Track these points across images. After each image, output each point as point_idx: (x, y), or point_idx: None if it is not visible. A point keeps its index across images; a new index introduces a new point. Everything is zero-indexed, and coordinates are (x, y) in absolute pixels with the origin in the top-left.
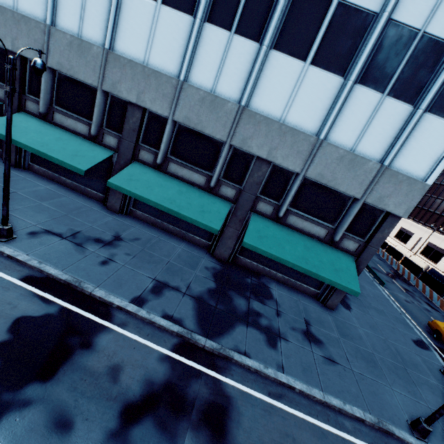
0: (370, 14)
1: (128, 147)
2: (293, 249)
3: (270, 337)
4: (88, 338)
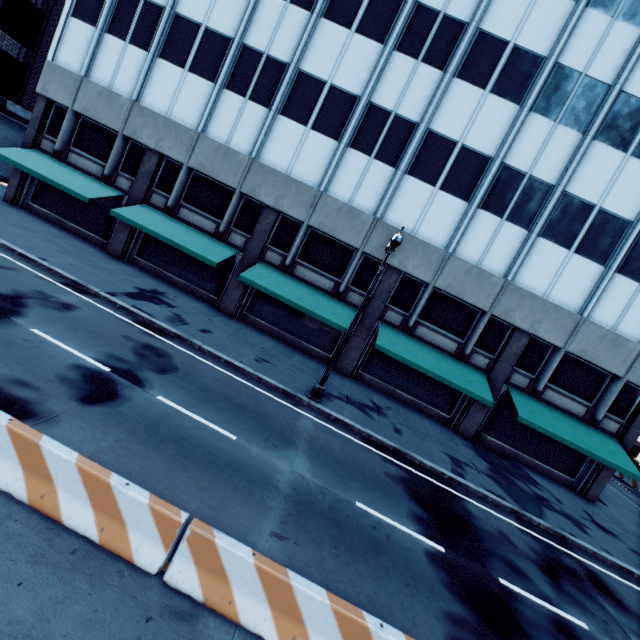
0: (626, 221)
1: (377, 307)
2: (563, 427)
3: (574, 523)
4: (460, 505)
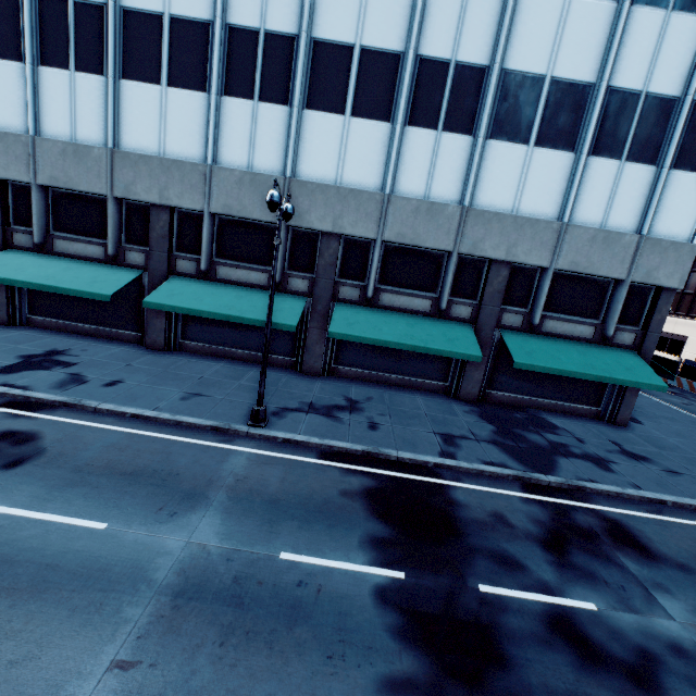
0: (587, 85)
1: (326, 287)
2: (570, 357)
3: (597, 463)
4: (444, 497)
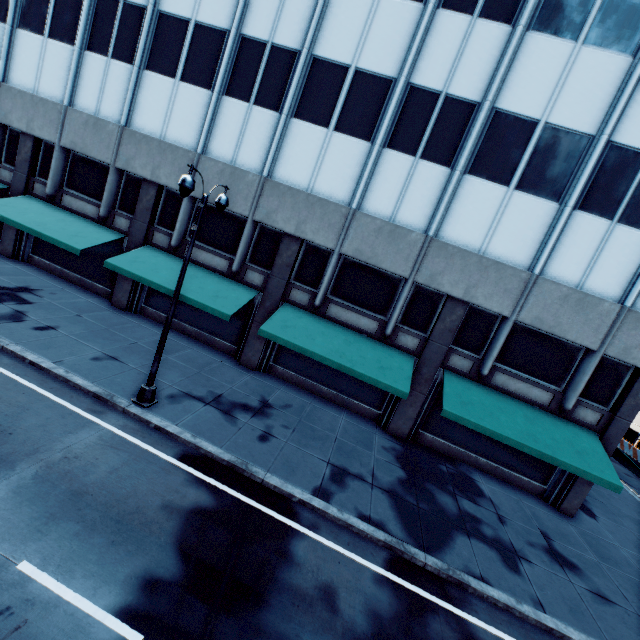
0: (585, 136)
1: (278, 285)
2: (511, 421)
3: (505, 555)
4: (280, 545)
